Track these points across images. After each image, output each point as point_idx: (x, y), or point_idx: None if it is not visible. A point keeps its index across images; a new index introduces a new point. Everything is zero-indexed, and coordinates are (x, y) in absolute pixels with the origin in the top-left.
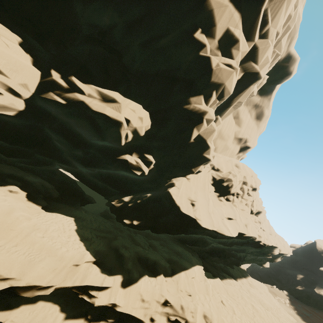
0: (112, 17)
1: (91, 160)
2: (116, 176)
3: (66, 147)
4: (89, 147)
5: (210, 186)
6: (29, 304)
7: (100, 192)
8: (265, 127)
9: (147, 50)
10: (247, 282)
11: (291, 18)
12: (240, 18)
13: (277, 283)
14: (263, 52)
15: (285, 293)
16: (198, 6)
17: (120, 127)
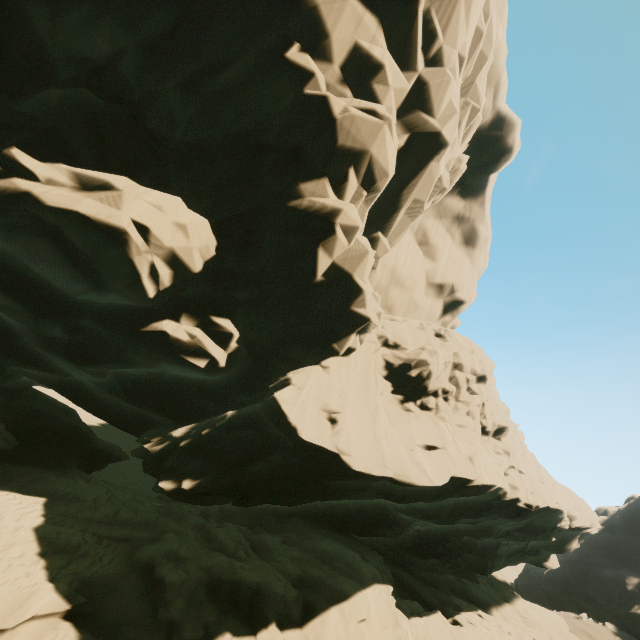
0: (113, 37)
1: (86, 347)
2: (159, 382)
3: (22, 319)
4: (73, 312)
5: (380, 381)
6: None
7: (131, 429)
8: (486, 262)
9: (195, 96)
10: (516, 614)
11: (485, 39)
12: (380, 27)
13: (587, 606)
14: (439, 92)
15: (610, 629)
16: (285, 0)
17: (126, 247)
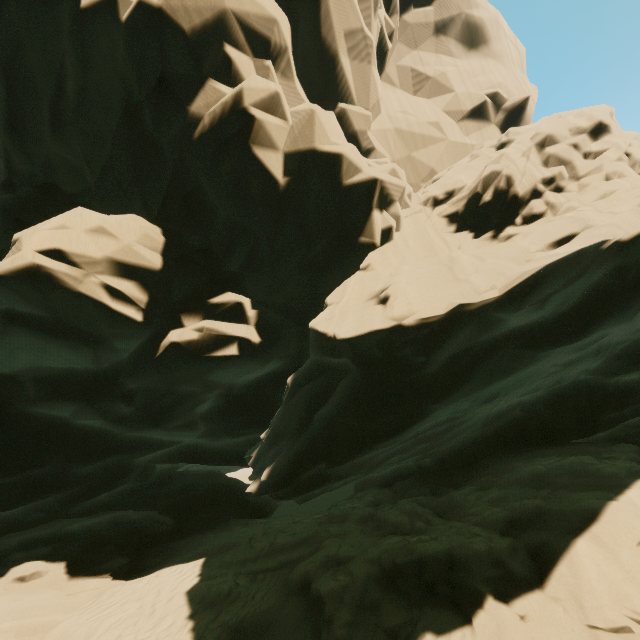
0: None
1: (148, 406)
2: (233, 400)
3: (90, 415)
4: (110, 382)
5: (450, 238)
6: None
7: None
8: (519, 46)
9: (67, 130)
10: None
11: None
12: None
13: None
14: None
15: None
16: None
17: (58, 282)
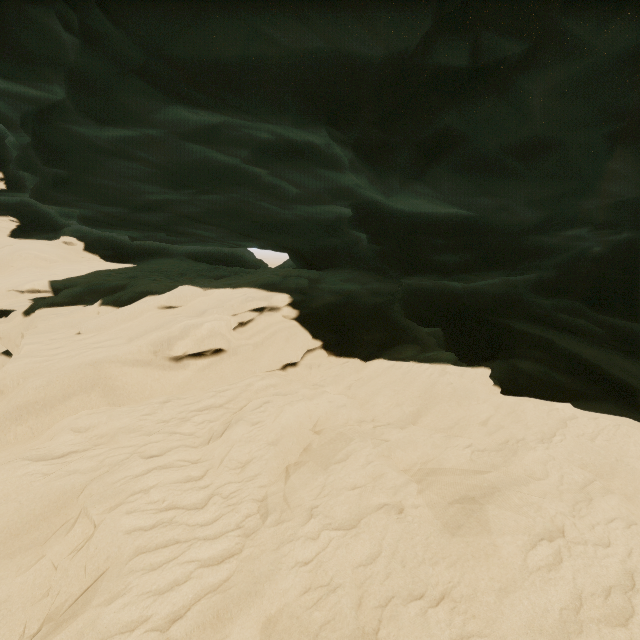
0: None
1: None
2: None
3: None
4: None
5: None
6: None
7: None
8: None
9: None
10: None
11: None
12: None
13: None
14: None
15: None
16: None
17: None
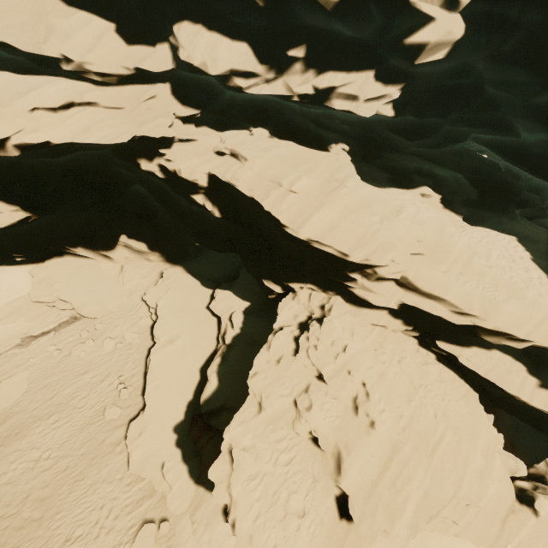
0: None
1: None
2: None
3: (519, 92)
4: None
5: None
6: (481, 348)
7: None
8: None
9: None
10: None
11: None
12: None
13: None
14: None
15: None
16: None
17: None
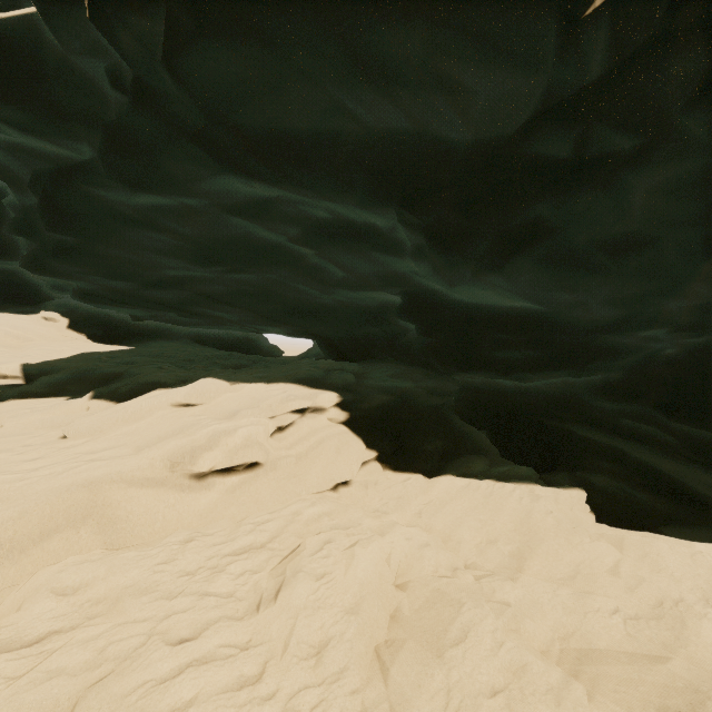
0: None
1: None
2: None
3: None
4: None
5: None
6: None
7: None
8: None
9: None
10: None
11: None
12: None
13: None
14: None
15: None
16: None
17: None
